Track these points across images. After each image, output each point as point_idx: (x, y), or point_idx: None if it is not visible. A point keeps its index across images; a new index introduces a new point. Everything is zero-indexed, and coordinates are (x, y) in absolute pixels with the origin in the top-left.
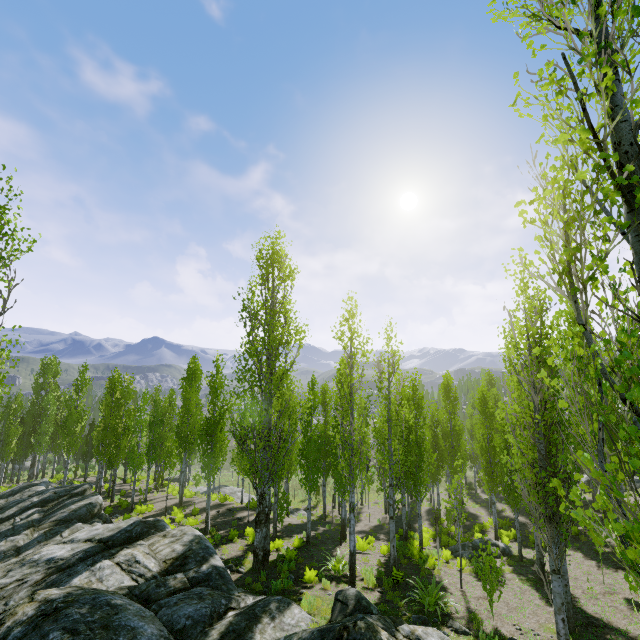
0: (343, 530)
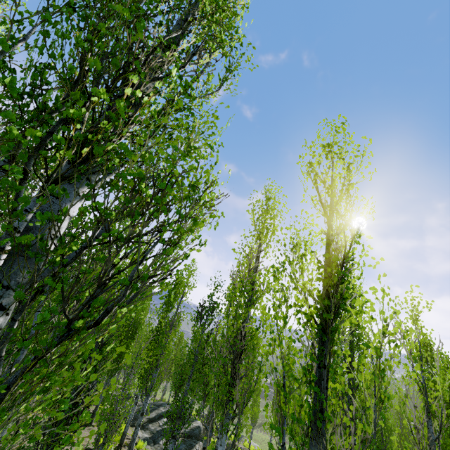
0: None
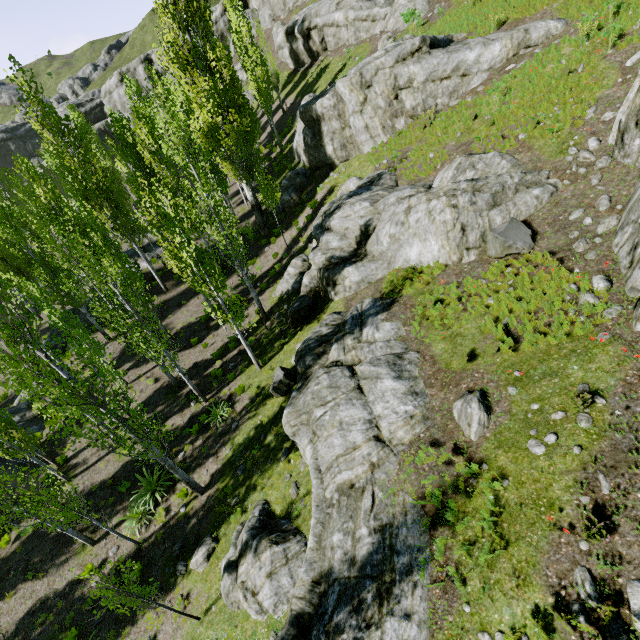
0: None
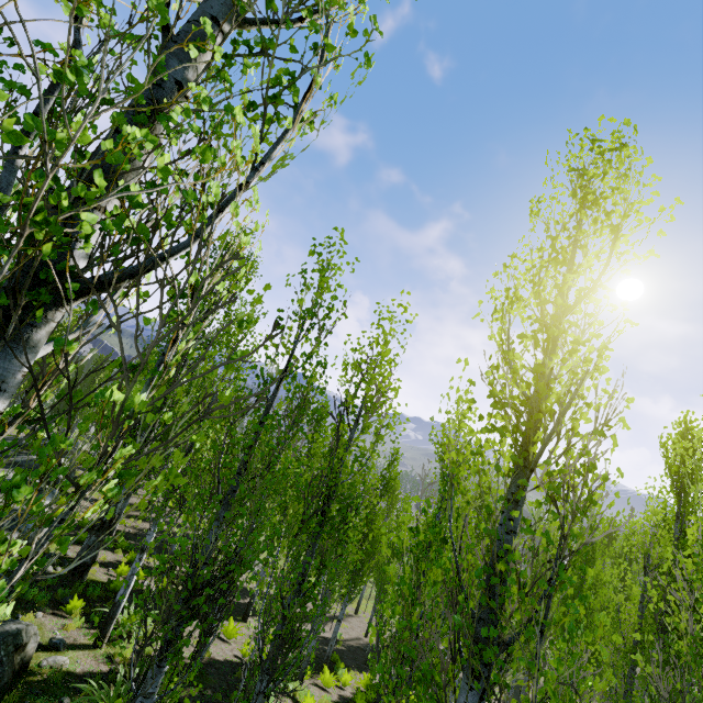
0: (247, 608)
